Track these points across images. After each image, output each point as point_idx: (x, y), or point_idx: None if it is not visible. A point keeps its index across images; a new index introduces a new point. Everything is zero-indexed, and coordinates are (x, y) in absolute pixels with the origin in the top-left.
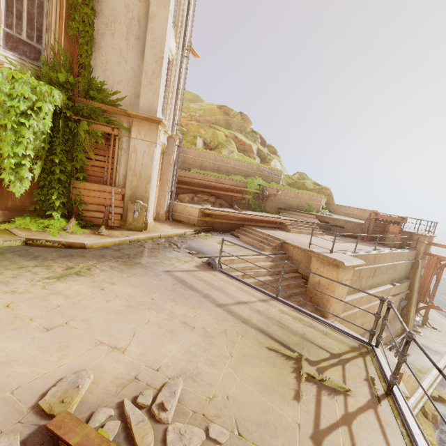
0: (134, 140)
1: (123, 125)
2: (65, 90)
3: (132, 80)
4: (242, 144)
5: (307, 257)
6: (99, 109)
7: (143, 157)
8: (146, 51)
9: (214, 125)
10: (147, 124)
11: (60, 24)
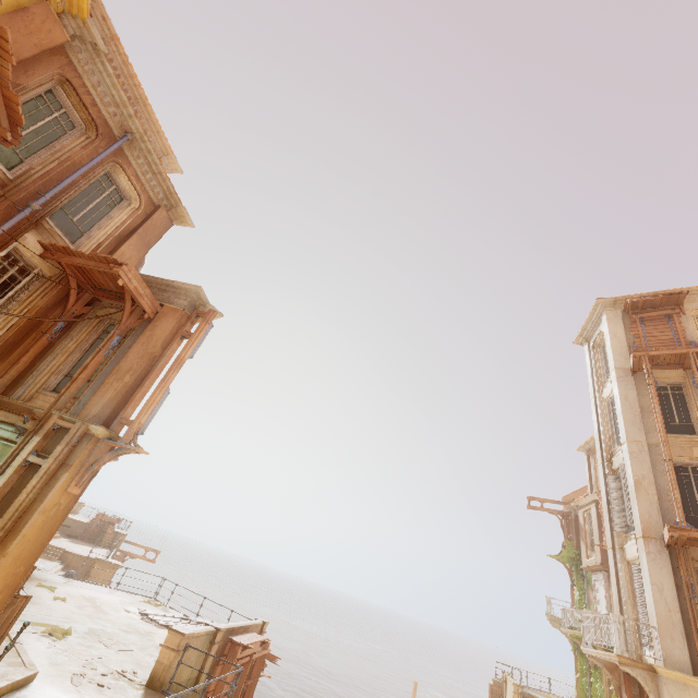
0: None
1: None
2: None
3: None
4: None
5: (86, 563)
6: None
7: None
8: None
9: None
10: None
11: None
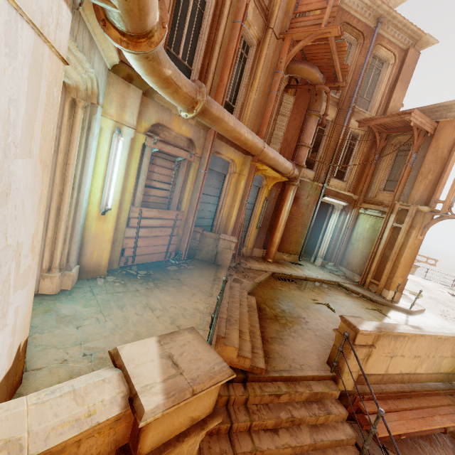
0: None
1: None
2: None
3: None
4: None
5: None
6: None
7: None
8: None
9: None
10: None
11: None
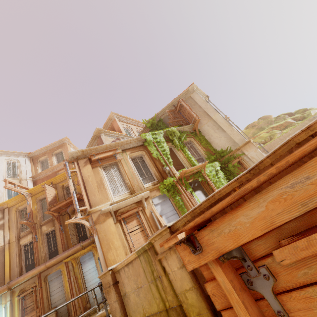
0: (248, 155)
1: (239, 154)
2: (216, 161)
3: (227, 140)
4: (280, 126)
5: None
6: (228, 157)
7: (258, 157)
8: (223, 129)
9: (255, 135)
10: (246, 146)
11: (200, 146)
